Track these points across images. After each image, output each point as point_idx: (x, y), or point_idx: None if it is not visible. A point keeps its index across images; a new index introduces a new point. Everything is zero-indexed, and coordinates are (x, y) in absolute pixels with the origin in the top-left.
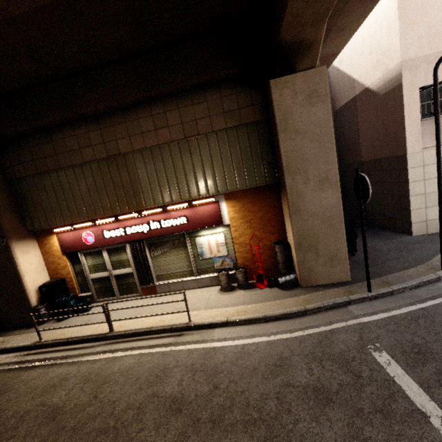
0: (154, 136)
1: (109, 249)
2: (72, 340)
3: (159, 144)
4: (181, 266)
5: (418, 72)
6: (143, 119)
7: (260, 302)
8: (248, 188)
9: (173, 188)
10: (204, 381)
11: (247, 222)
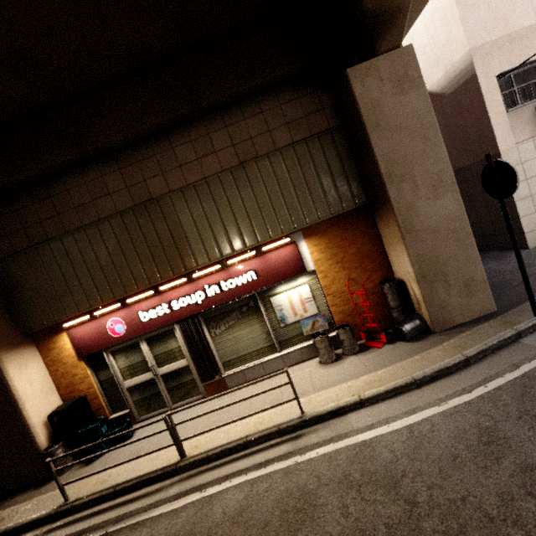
0: (197, 167)
1: (149, 338)
2: (122, 487)
3: (206, 177)
4: (257, 342)
5: (490, 59)
6: (179, 147)
7: (391, 363)
8: (334, 215)
9: (233, 234)
10: (384, 498)
11: (338, 262)
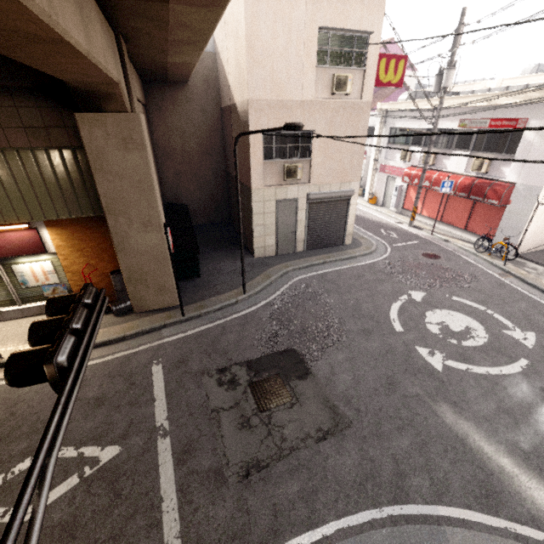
0: None
1: None
2: None
3: None
4: None
5: (262, 114)
6: None
7: None
8: (73, 218)
9: None
10: (2, 412)
11: (79, 250)
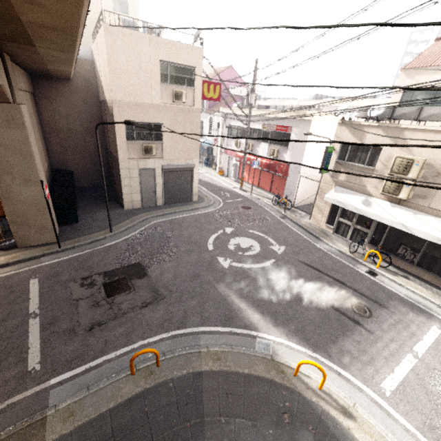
0: None
1: None
2: None
3: None
4: None
5: (123, 110)
6: None
7: None
8: None
9: None
10: None
11: None
